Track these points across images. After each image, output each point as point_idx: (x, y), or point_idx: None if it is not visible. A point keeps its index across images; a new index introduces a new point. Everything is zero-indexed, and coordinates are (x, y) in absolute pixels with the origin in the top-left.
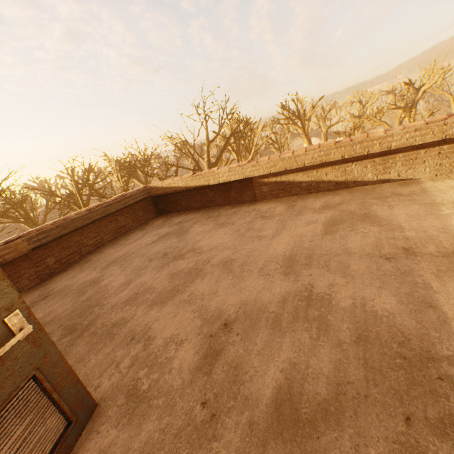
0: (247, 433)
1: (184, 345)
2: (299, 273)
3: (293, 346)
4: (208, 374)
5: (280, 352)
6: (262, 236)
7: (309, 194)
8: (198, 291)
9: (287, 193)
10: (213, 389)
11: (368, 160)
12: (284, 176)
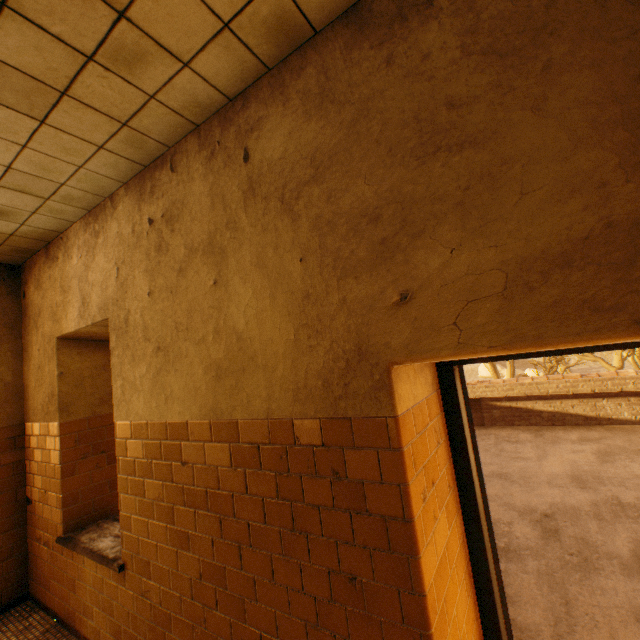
0: (624, 567)
1: (514, 524)
2: (595, 488)
3: (627, 530)
4: (557, 540)
5: (618, 533)
6: (523, 457)
7: (553, 426)
8: (490, 493)
9: (524, 421)
10: (571, 548)
11: (621, 398)
12: (520, 401)
